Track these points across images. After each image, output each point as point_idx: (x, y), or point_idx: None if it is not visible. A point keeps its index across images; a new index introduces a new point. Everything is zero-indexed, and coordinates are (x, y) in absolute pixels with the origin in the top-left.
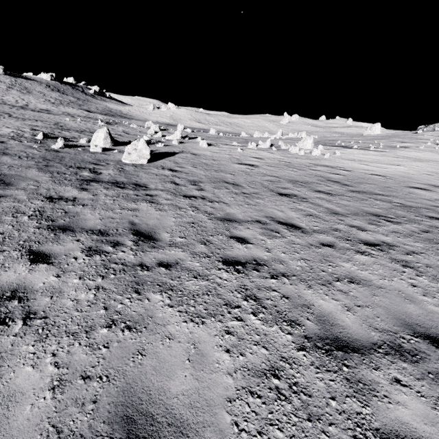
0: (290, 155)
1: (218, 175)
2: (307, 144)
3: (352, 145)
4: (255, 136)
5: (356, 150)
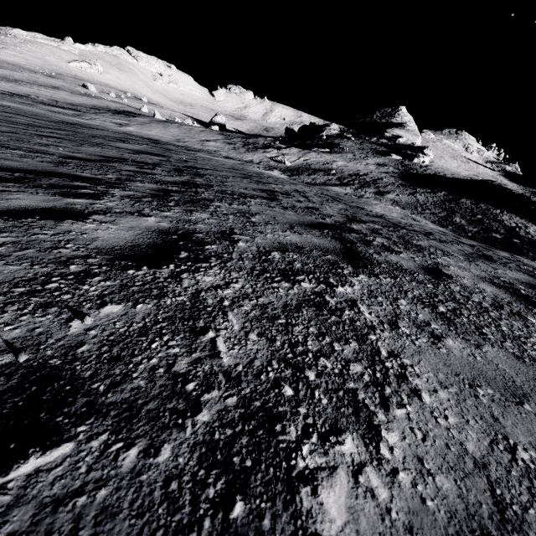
0: None
1: None
2: None
3: None
4: None
5: None
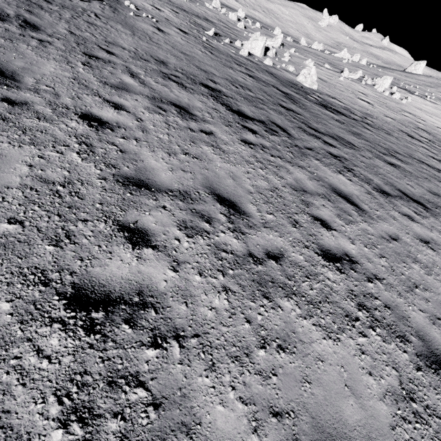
0: (379, 94)
1: (365, 111)
2: (386, 83)
3: (413, 90)
4: (318, 49)
5: (418, 98)
